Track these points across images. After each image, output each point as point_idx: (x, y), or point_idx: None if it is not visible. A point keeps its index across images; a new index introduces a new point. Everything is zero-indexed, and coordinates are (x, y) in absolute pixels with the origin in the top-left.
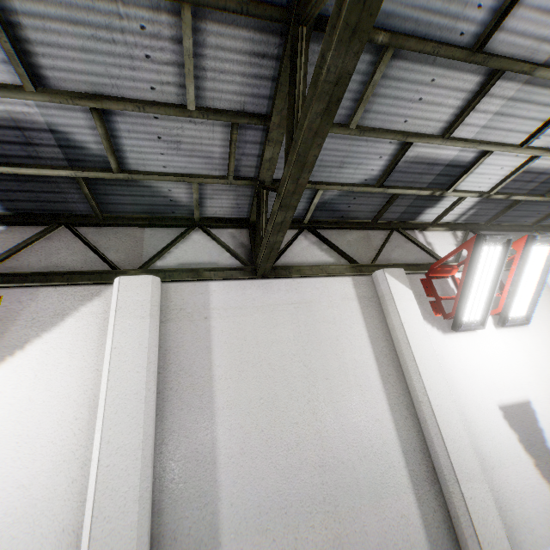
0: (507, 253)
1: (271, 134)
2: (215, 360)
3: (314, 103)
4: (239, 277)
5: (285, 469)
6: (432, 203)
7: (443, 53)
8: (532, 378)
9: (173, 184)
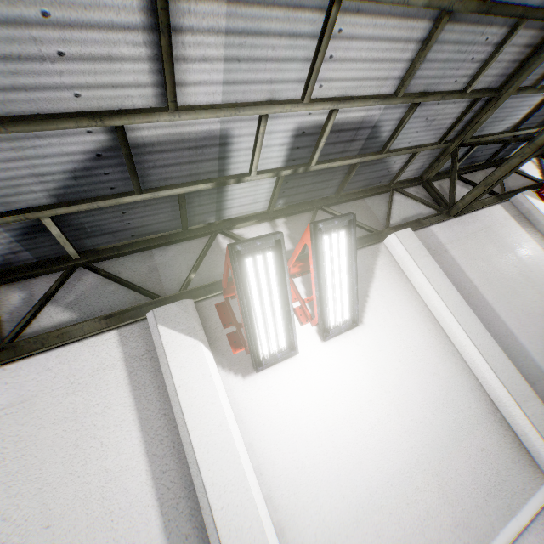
0: None
1: (498, 102)
2: (469, 276)
3: None
4: (444, 219)
5: None
6: None
7: None
8: None
9: (401, 156)
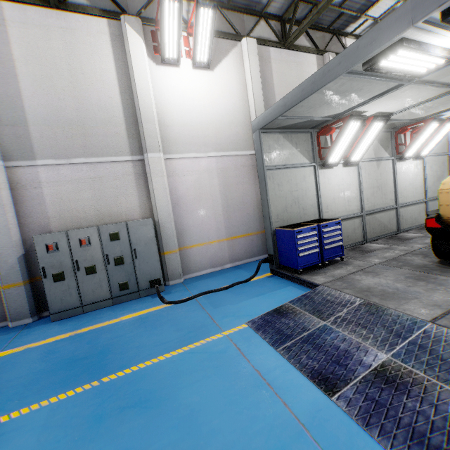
0: None
1: None
2: (274, 78)
3: None
4: (279, 47)
5: None
6: (354, 21)
7: None
8: None
9: None
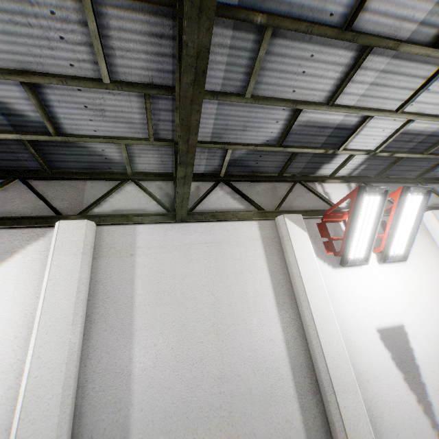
0: (385, 202)
1: (177, 103)
2: (136, 290)
3: (183, 75)
4: (162, 221)
5: (189, 380)
6: (328, 159)
7: (317, 32)
8: (407, 306)
9: (105, 145)
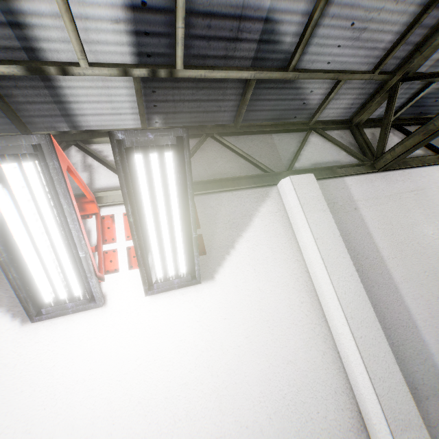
0: None
1: None
2: (378, 243)
3: None
4: (365, 171)
5: None
6: None
7: None
8: None
9: (319, 84)
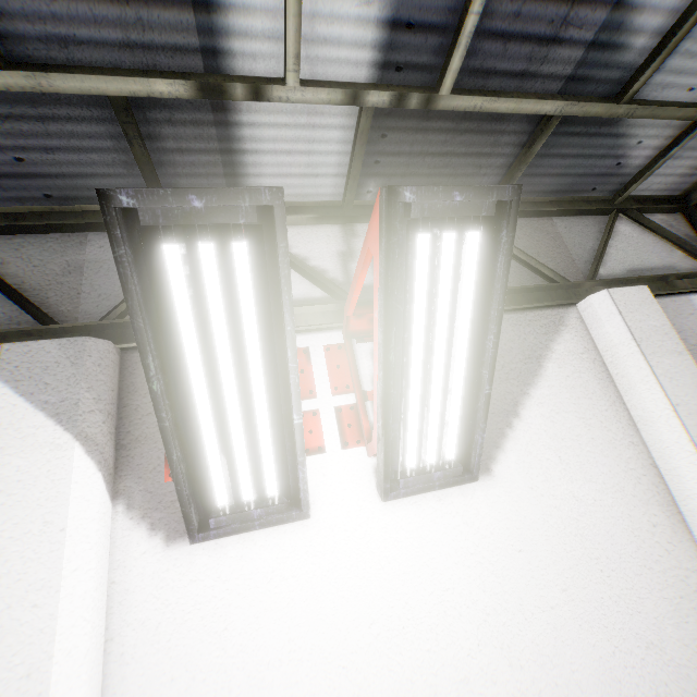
0: None
1: None
2: None
3: None
4: None
5: None
6: None
7: None
8: None
9: (657, 128)
